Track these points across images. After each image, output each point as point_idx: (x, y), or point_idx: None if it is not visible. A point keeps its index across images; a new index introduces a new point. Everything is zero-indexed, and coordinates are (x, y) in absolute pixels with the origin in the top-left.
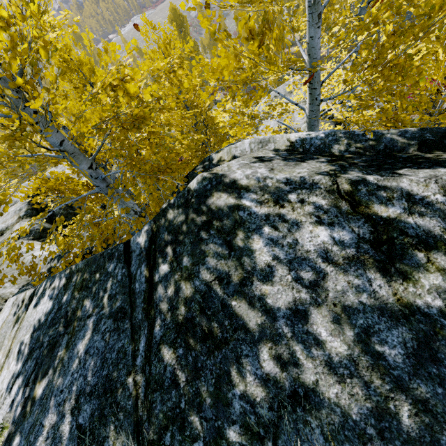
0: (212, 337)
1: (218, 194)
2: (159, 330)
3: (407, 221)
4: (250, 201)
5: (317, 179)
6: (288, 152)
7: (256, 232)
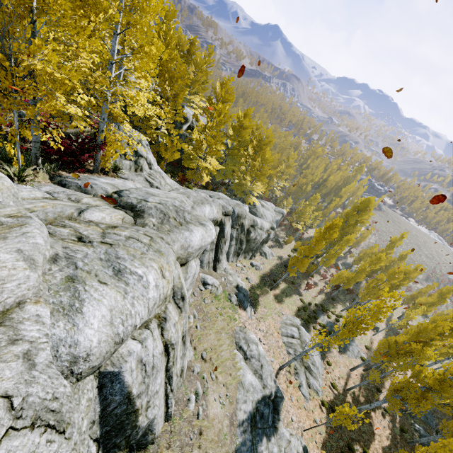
0: None
1: None
2: None
3: None
4: None
5: None
6: None
7: None
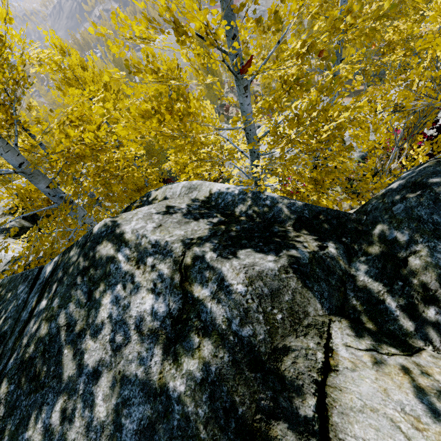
0: (38, 380)
1: (106, 242)
2: (11, 363)
3: (206, 305)
4: (123, 256)
5: (174, 247)
6: (201, 205)
7: (111, 287)
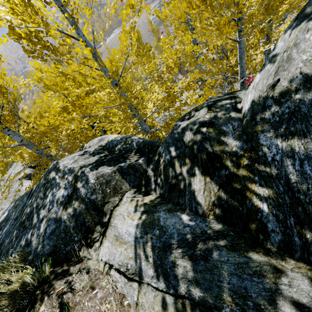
0: (25, 227)
1: (53, 172)
2: (18, 224)
3: (80, 190)
4: (58, 176)
5: (76, 169)
6: (101, 148)
7: (52, 189)
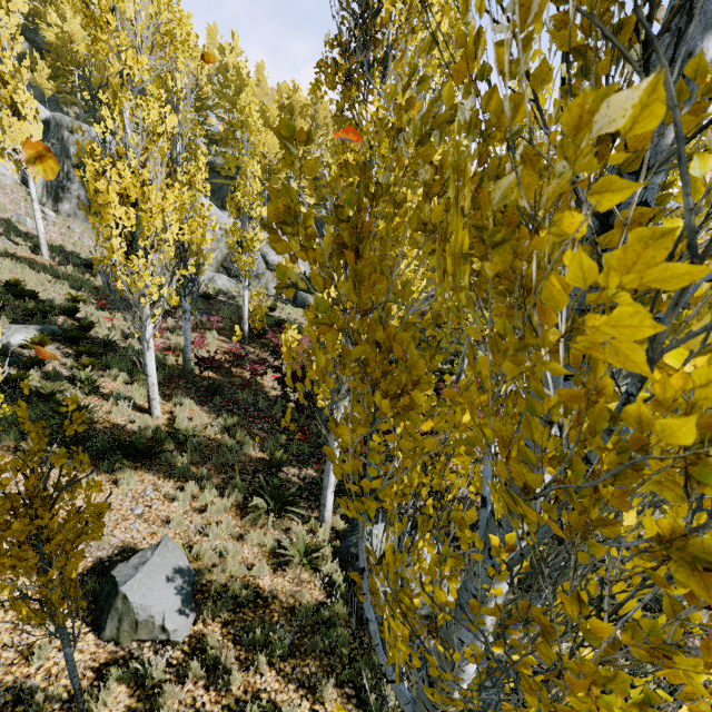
0: None
1: None
2: None
3: None
4: None
5: None
6: None
7: None
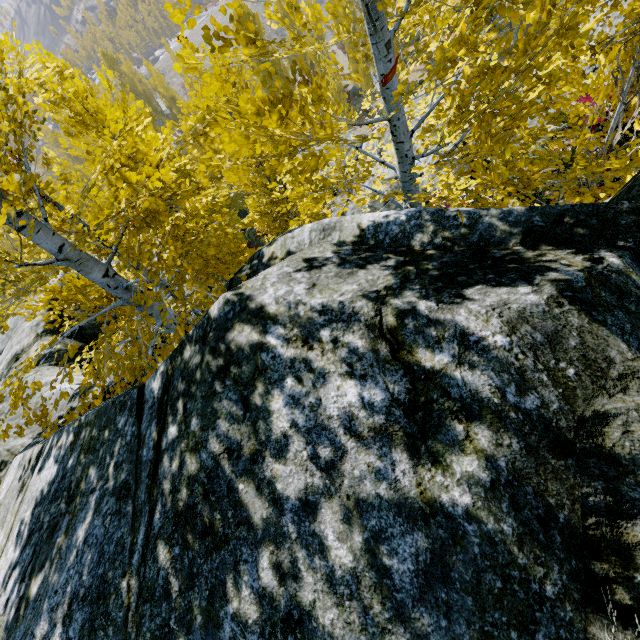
0: (213, 533)
1: (240, 326)
2: (159, 519)
3: (453, 376)
4: (276, 338)
5: (358, 307)
6: (354, 248)
7: (277, 385)
